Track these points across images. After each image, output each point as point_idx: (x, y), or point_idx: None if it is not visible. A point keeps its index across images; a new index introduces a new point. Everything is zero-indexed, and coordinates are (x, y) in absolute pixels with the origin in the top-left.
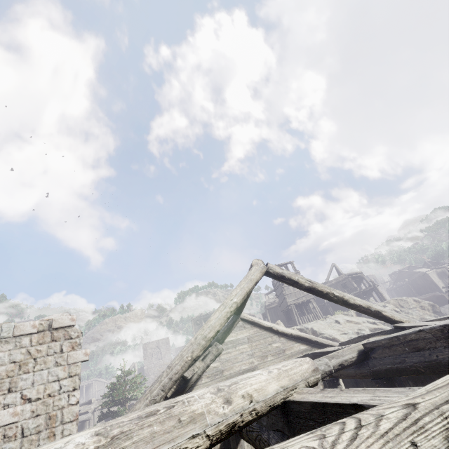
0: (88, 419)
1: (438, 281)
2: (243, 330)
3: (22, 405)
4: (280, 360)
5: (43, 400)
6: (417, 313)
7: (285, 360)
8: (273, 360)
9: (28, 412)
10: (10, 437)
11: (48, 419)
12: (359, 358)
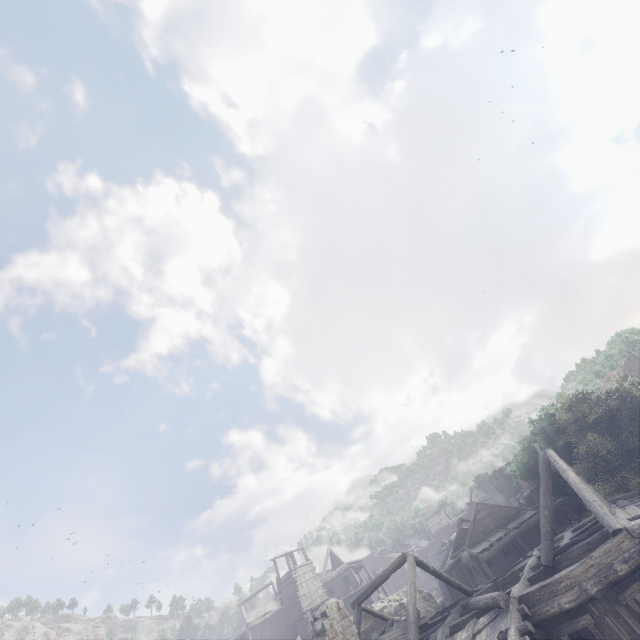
0: None
1: None
2: (366, 620)
3: None
4: None
5: None
6: (422, 605)
7: None
8: None
9: None
10: None
11: None
12: (461, 615)
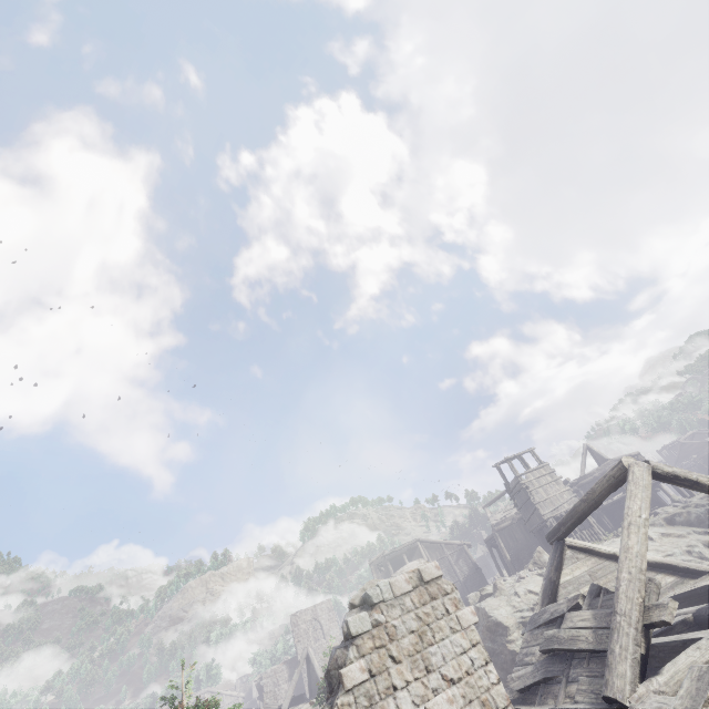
0: None
1: None
2: (576, 562)
3: (448, 688)
4: None
5: (465, 681)
6: None
7: None
8: None
9: (460, 698)
10: None
11: (483, 706)
12: None
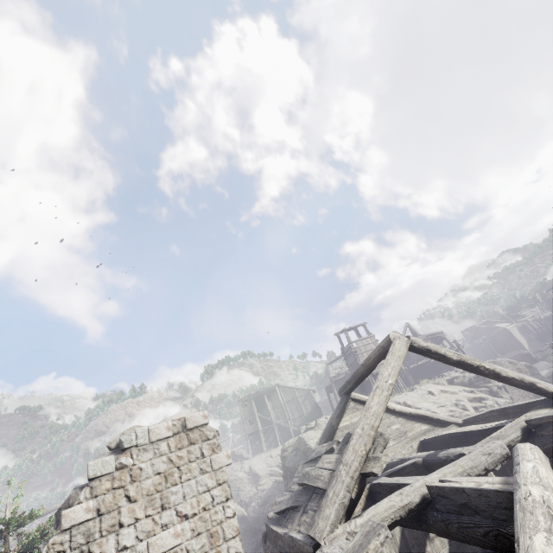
0: None
1: (519, 337)
2: (356, 412)
3: (180, 523)
4: (403, 444)
5: (200, 516)
6: None
7: (408, 444)
8: (396, 445)
9: (188, 532)
10: None
11: (210, 538)
12: (524, 437)
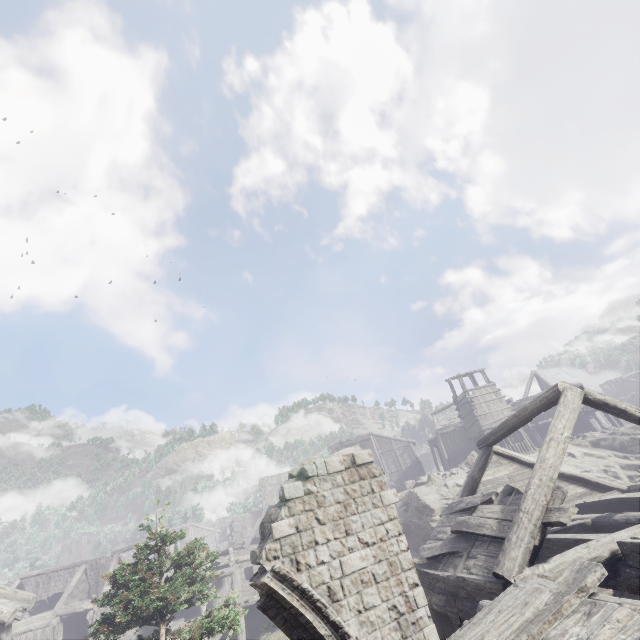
0: (230, 574)
1: None
2: (499, 466)
3: (363, 549)
4: None
5: (378, 545)
6: None
7: None
8: None
9: (371, 557)
10: (367, 582)
11: (390, 566)
12: None
